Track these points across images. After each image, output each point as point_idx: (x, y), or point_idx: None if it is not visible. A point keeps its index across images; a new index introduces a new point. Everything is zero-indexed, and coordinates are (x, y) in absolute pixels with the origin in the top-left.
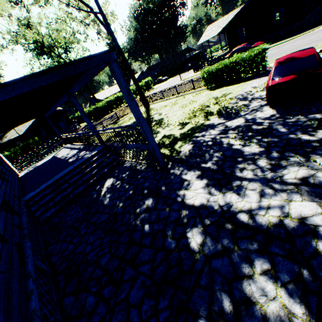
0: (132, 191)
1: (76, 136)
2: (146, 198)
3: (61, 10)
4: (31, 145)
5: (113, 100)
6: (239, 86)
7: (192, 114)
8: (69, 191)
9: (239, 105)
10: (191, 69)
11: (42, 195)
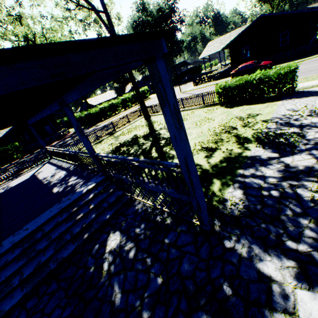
0: (161, 279)
1: (65, 152)
2: (197, 312)
3: (58, 6)
4: (9, 151)
5: (107, 107)
6: (267, 106)
7: (217, 137)
8: (49, 256)
9: (286, 132)
10: (188, 82)
11: (2, 263)
